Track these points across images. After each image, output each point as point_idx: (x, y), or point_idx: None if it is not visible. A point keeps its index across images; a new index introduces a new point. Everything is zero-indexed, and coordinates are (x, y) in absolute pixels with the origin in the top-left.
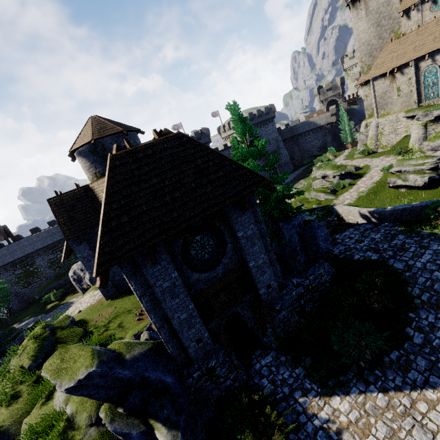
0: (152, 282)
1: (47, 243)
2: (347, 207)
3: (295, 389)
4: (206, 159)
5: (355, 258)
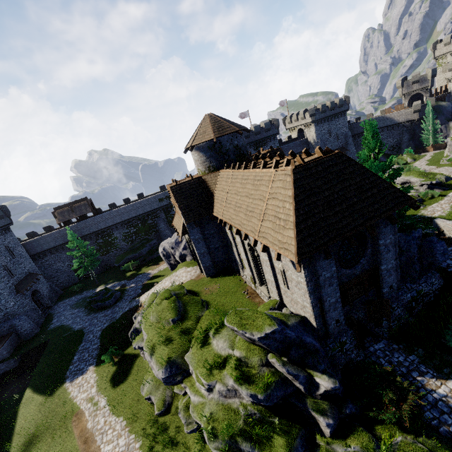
0: (320, 272)
1: (124, 219)
2: (451, 223)
3: (411, 370)
4: (363, 177)
5: None
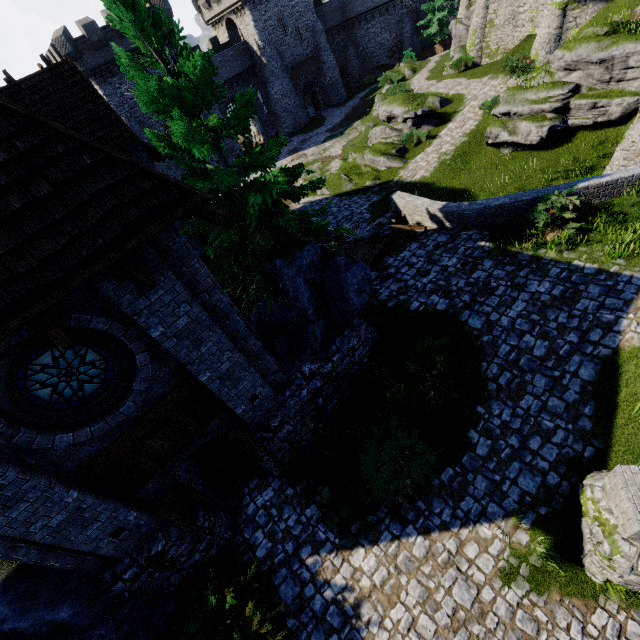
0: None
1: None
2: (413, 200)
3: (302, 544)
4: None
5: (411, 309)
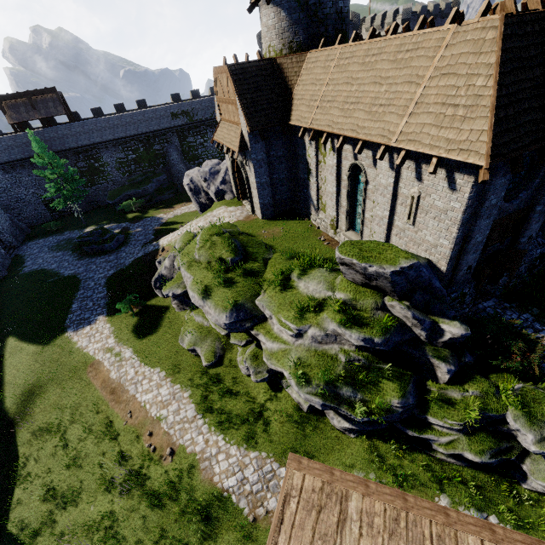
0: (489, 195)
1: (118, 135)
2: None
3: (526, 327)
4: None
5: None
